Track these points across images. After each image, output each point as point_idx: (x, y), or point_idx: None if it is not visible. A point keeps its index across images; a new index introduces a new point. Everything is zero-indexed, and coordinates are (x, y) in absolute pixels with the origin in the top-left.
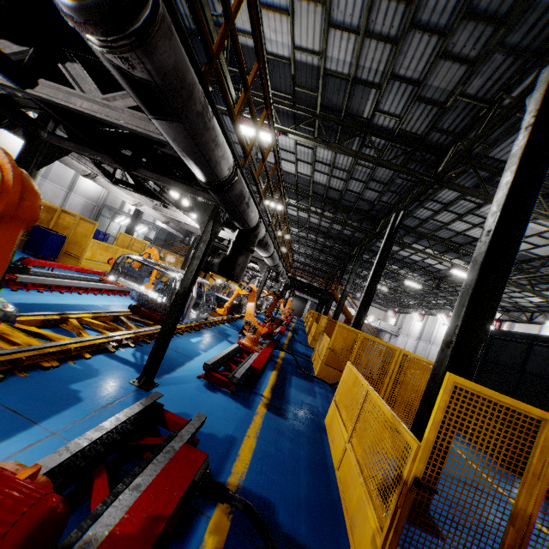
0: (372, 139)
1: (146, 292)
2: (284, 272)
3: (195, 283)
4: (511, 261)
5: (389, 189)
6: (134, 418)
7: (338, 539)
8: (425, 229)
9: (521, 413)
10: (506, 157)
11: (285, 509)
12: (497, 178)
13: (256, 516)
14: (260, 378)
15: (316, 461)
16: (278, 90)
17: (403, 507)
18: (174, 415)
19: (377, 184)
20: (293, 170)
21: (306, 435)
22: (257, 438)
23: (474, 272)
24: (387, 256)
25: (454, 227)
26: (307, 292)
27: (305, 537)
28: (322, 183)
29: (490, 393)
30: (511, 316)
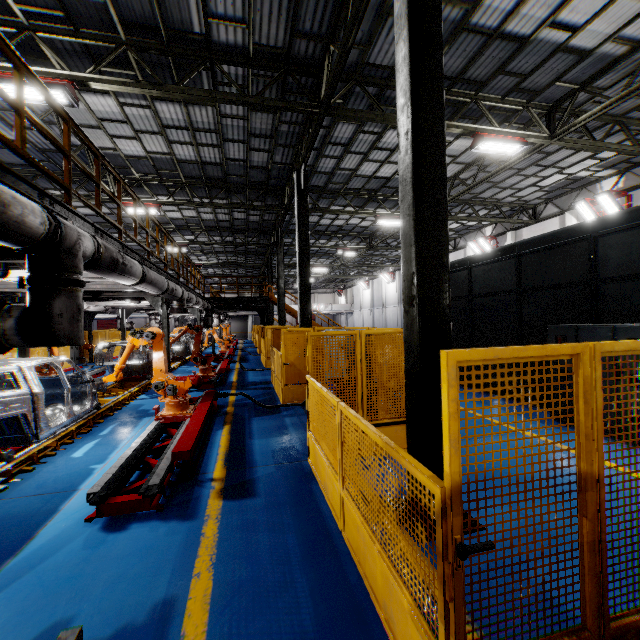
0: (225, 70)
1: None
2: (190, 295)
3: None
4: (443, 164)
5: (278, 142)
6: None
7: None
8: (335, 184)
9: (550, 359)
10: (387, 60)
11: None
12: (387, 93)
13: None
14: (205, 453)
15: (313, 537)
16: (30, 4)
17: (456, 597)
18: None
19: (260, 140)
20: (140, 150)
21: (289, 501)
22: (214, 567)
23: (408, 195)
24: (306, 227)
25: (363, 172)
26: (238, 308)
27: None
28: (190, 159)
29: (507, 353)
30: None
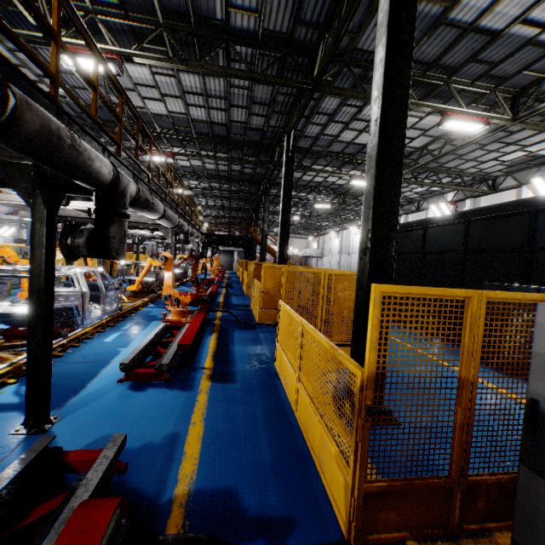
0: (237, 49)
1: (8, 310)
2: (193, 230)
3: (53, 279)
4: (402, 147)
5: (274, 110)
6: (9, 492)
7: (311, 486)
8: (319, 147)
9: (449, 298)
10: (373, 46)
11: (249, 488)
12: (370, 74)
13: (203, 544)
14: (198, 350)
15: (274, 412)
16: None
17: (363, 440)
18: (81, 452)
19: (259, 106)
20: (164, 110)
21: (259, 389)
22: (205, 420)
23: (372, 169)
24: (291, 183)
25: (343, 138)
26: (228, 244)
27: (277, 507)
28: (202, 119)
29: (417, 290)
30: (405, 210)
